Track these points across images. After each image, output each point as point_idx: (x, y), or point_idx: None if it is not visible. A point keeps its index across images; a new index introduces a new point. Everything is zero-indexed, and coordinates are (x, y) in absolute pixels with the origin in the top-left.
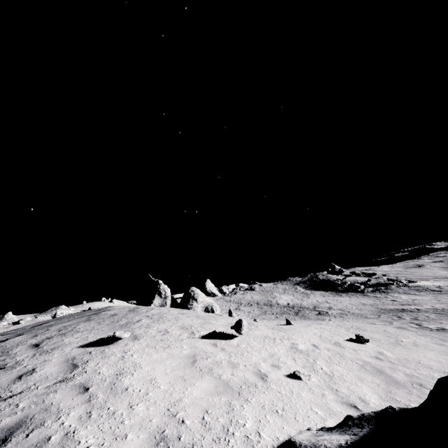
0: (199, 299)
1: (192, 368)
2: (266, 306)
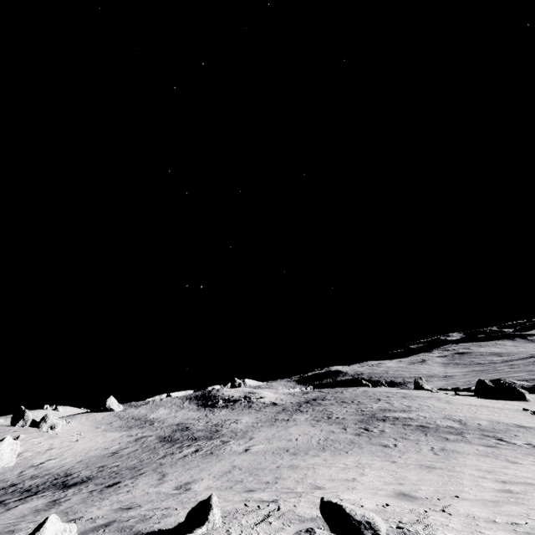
0: (48, 421)
1: None
2: (135, 420)
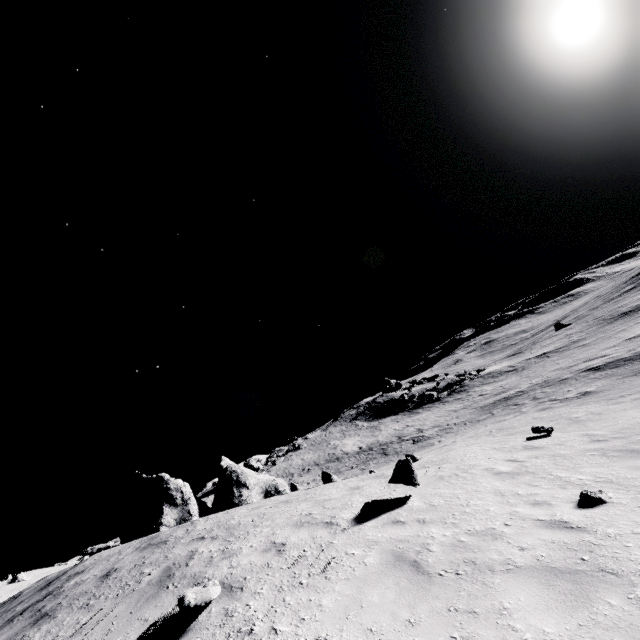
0: (249, 482)
1: (436, 581)
2: (332, 462)
